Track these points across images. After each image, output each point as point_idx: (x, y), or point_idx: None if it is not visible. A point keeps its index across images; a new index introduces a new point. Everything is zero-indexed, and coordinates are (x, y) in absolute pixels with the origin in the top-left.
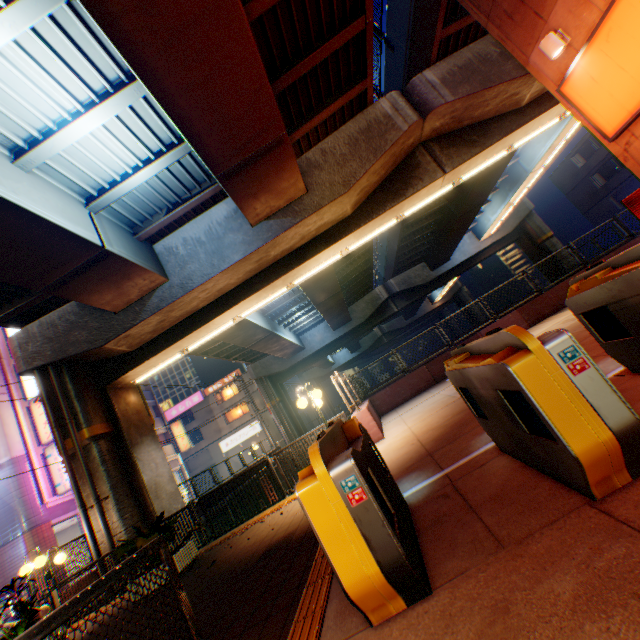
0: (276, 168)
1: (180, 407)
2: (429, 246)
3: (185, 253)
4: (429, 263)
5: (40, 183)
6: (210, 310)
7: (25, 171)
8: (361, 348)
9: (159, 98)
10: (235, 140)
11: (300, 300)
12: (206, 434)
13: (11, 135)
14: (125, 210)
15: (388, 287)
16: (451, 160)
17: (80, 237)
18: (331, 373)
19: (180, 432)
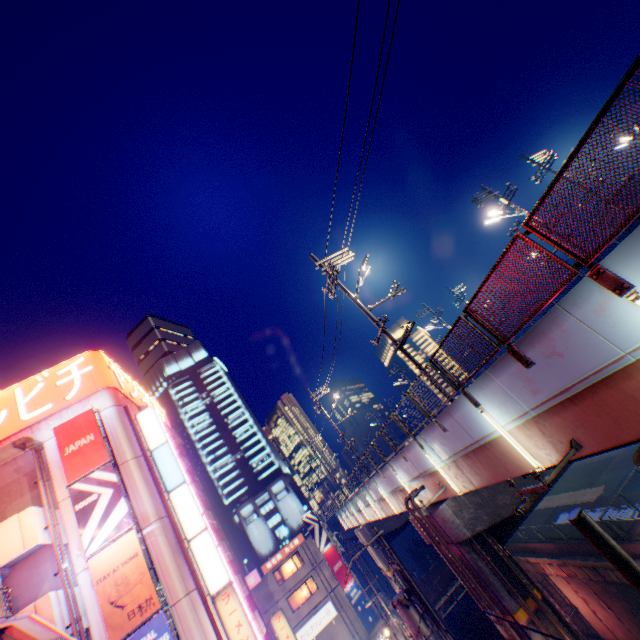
0: None
1: None
2: None
3: None
4: None
5: None
6: None
7: None
8: None
9: None
10: None
11: None
12: None
13: None
14: None
15: None
16: None
17: None
18: None
19: (283, 627)
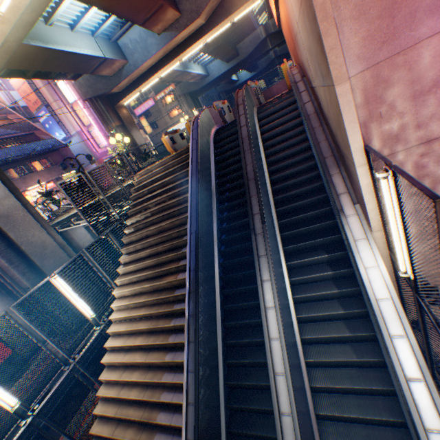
0: (163, 14)
1: (142, 108)
2: None
3: (132, 48)
4: None
5: (80, 36)
6: (147, 75)
7: (75, 33)
8: (258, 69)
9: (117, 16)
10: (144, 14)
11: None
12: (159, 126)
13: (69, 22)
14: (104, 31)
15: (266, 28)
16: None
17: (98, 57)
18: (236, 88)
19: (145, 124)
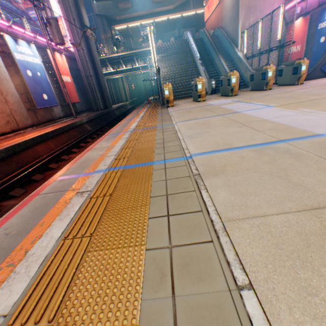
0: None
1: None
2: (197, 23)
3: (137, 2)
4: (195, 30)
5: None
6: (137, 19)
7: None
8: None
9: None
10: None
11: (151, 23)
12: None
13: None
14: None
15: (179, 33)
16: (196, 7)
17: None
18: None
19: None
